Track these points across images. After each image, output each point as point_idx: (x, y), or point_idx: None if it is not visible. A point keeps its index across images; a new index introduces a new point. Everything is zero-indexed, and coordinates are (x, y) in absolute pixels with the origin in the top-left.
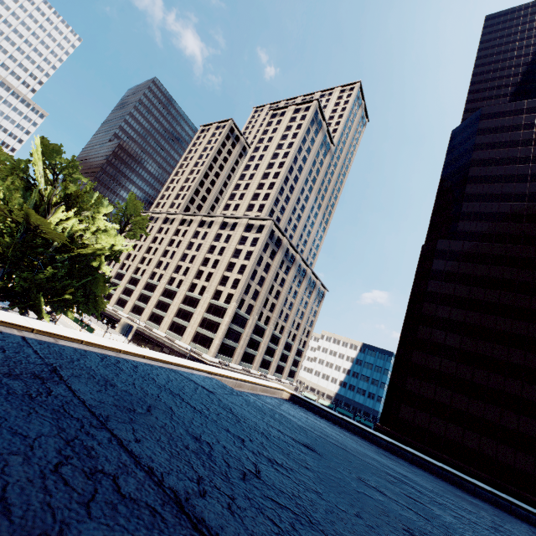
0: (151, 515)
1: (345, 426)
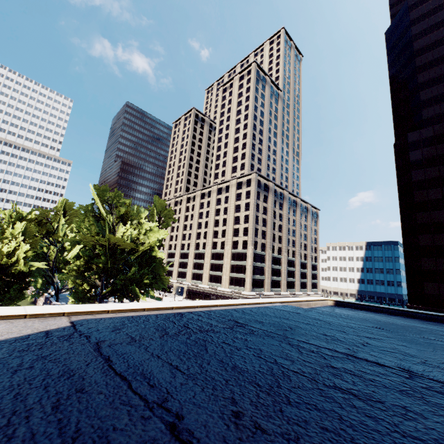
0: (348, 359)
1: (387, 312)
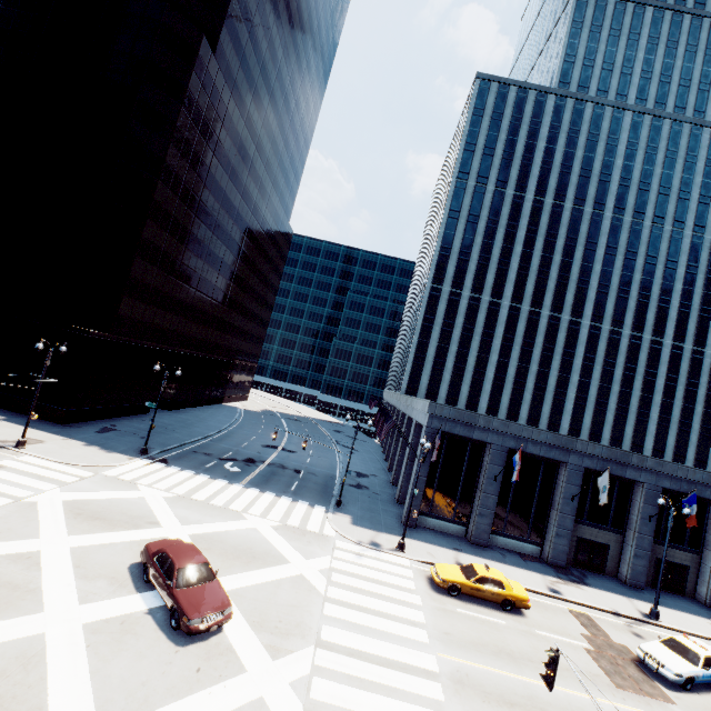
0: None
1: None
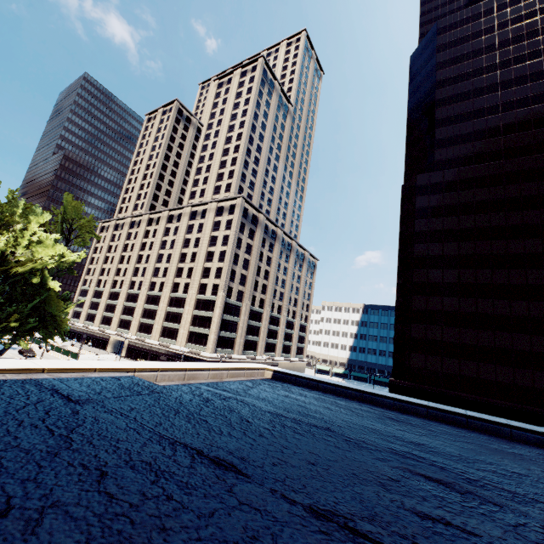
0: None
1: (341, 393)
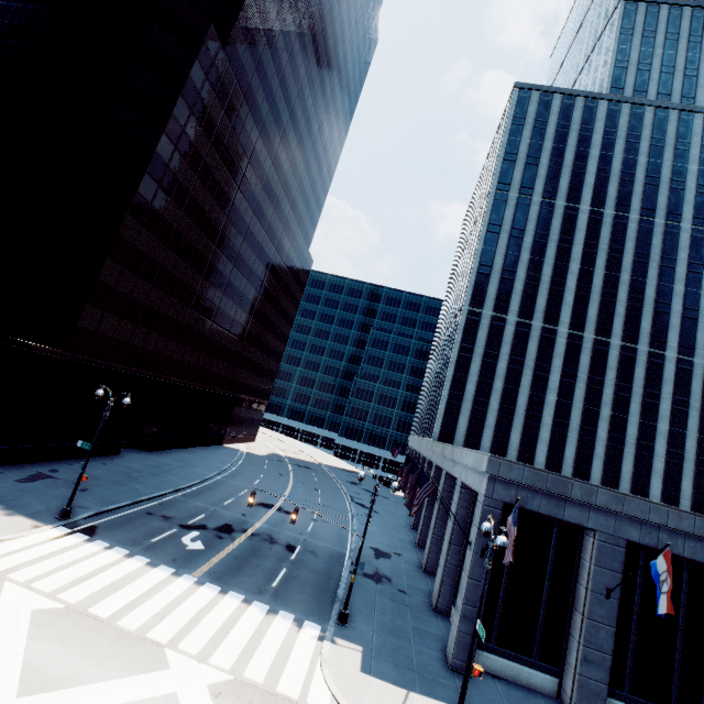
0: None
1: None
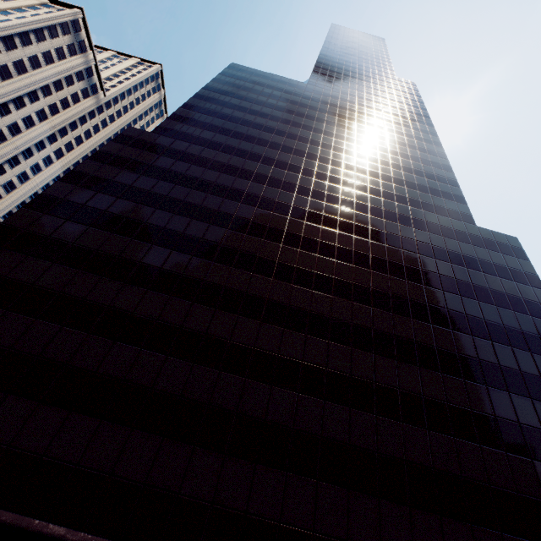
0: None
1: None
